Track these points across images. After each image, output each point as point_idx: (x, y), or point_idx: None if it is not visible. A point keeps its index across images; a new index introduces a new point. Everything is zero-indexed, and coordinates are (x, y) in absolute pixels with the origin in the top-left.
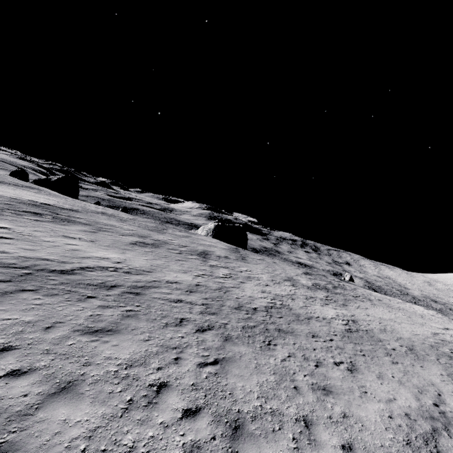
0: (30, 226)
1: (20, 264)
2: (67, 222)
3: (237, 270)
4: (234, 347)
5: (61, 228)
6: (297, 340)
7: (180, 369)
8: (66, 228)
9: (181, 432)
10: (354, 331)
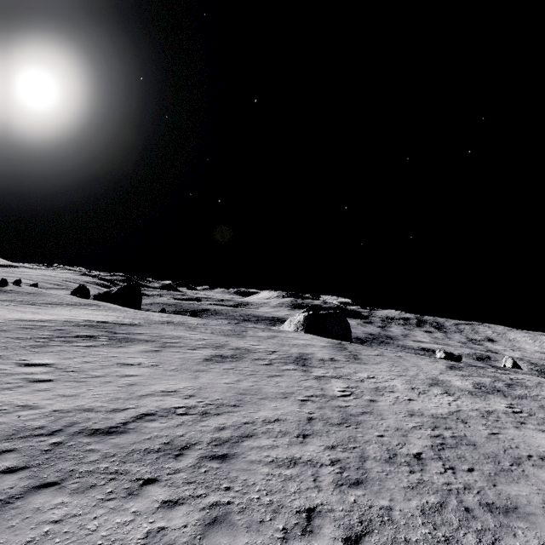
0: (78, 356)
1: (49, 426)
2: (125, 342)
3: (355, 378)
4: None
5: (117, 352)
6: (540, 533)
7: None
8: (123, 351)
9: None
10: None
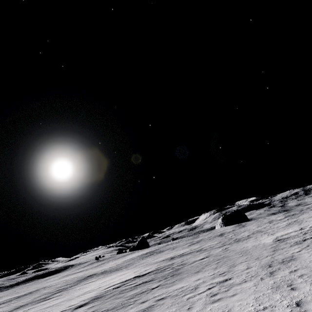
0: (155, 256)
1: (168, 258)
2: (162, 252)
3: (238, 231)
4: (232, 245)
5: (163, 253)
6: (256, 236)
7: (217, 251)
8: (164, 252)
9: (219, 253)
10: (290, 224)
